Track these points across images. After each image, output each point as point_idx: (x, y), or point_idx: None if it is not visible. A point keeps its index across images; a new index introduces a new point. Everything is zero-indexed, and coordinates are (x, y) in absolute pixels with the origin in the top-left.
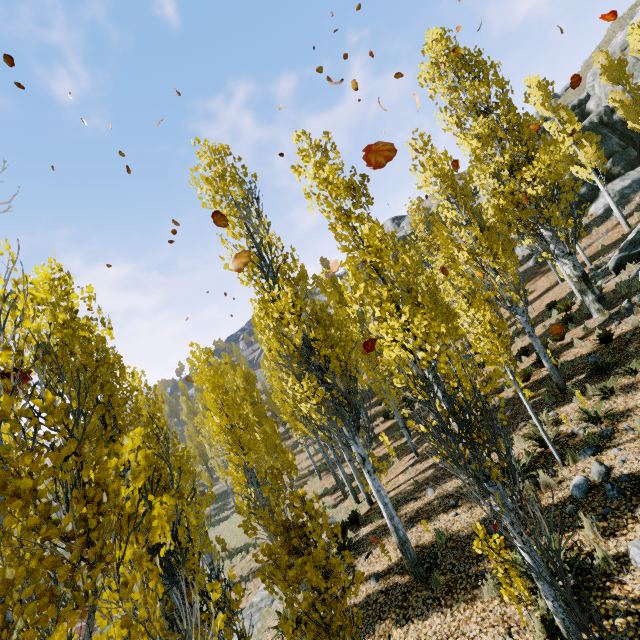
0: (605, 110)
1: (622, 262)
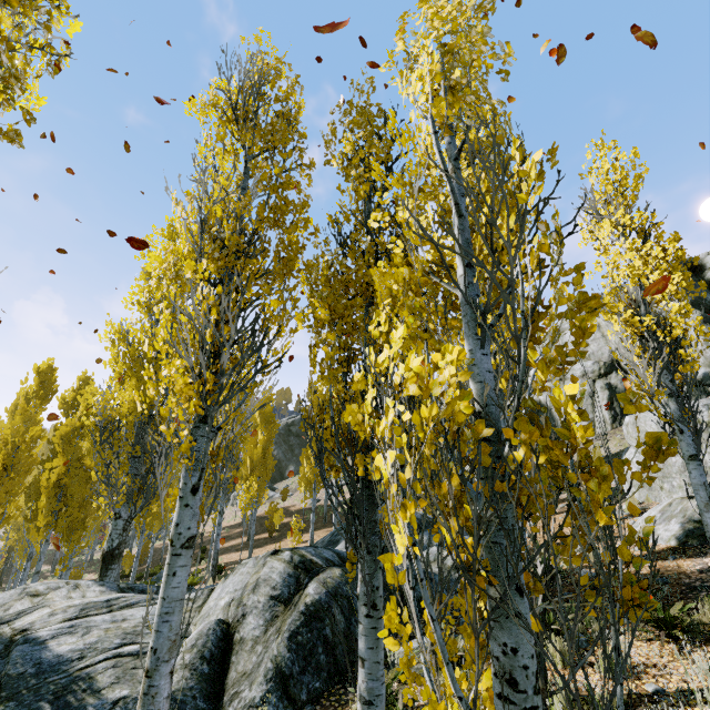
0: None
1: None
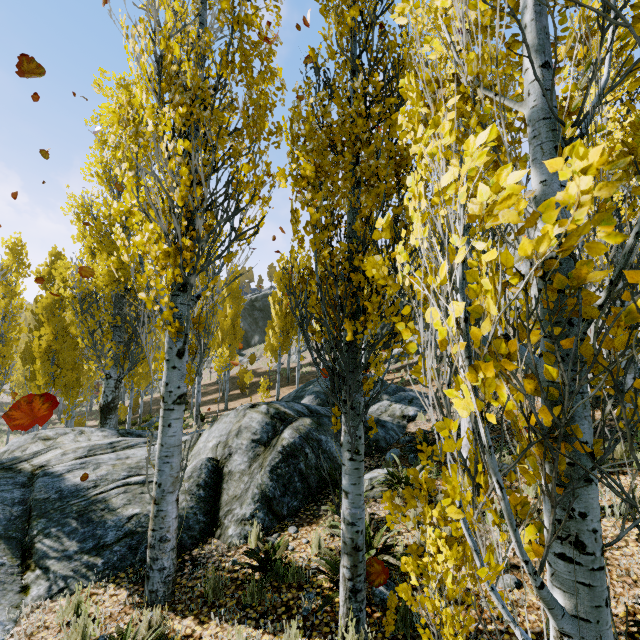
0: None
1: None
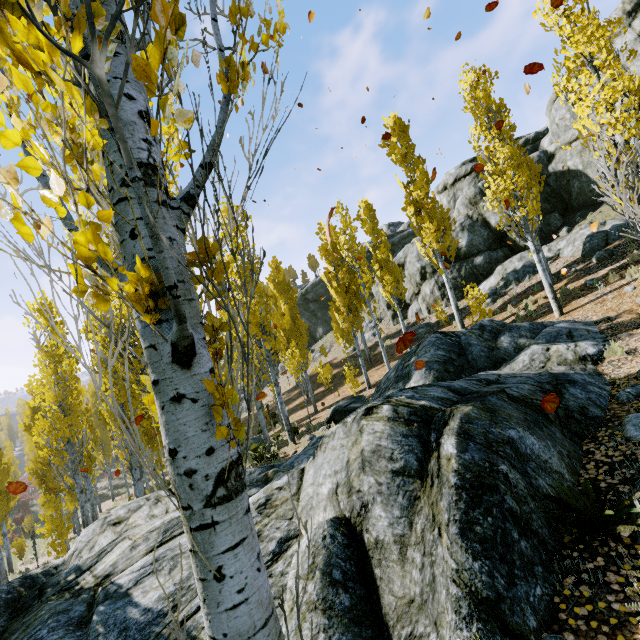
0: (540, 156)
1: (334, 416)
